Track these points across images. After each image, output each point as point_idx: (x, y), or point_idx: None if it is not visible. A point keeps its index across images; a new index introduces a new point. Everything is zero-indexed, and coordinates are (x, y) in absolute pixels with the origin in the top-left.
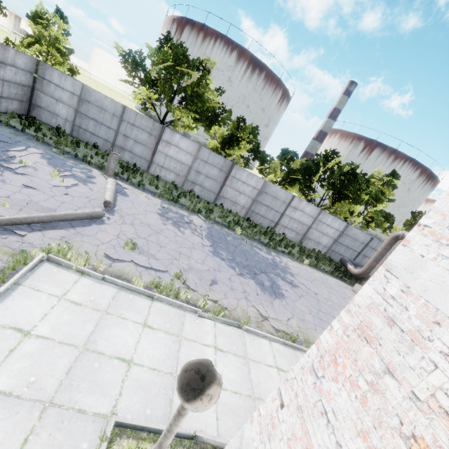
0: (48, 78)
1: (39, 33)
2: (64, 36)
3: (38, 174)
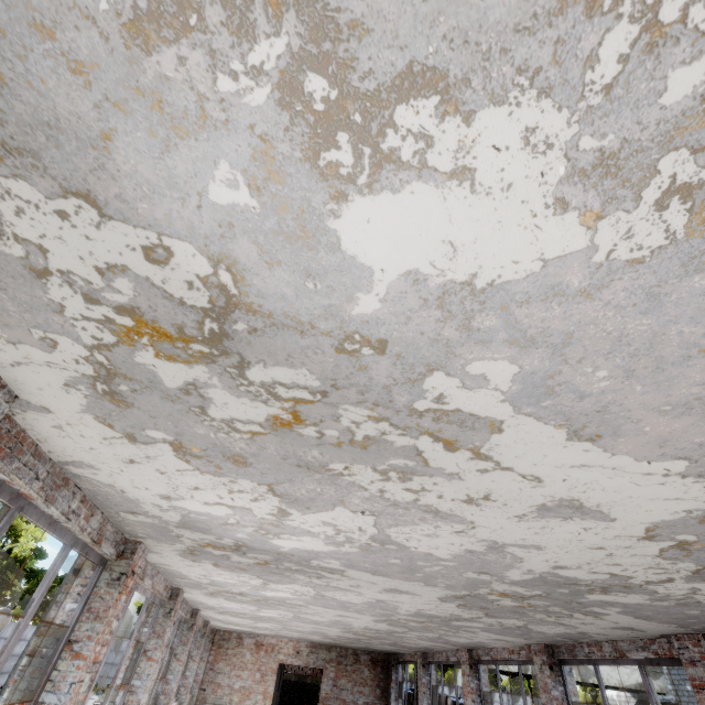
0: None
1: None
2: None
3: (97, 698)
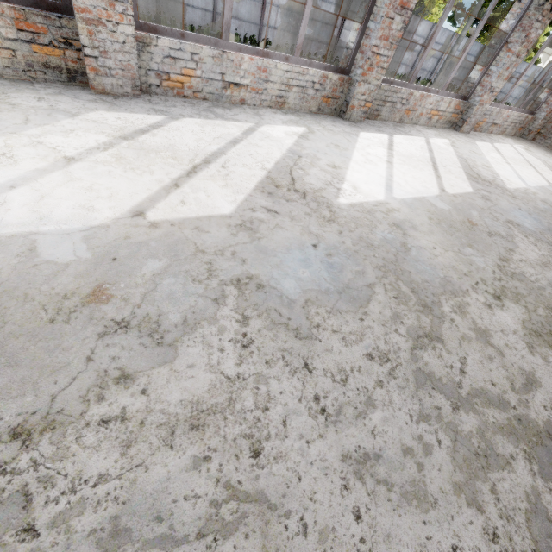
0: (517, 71)
1: None
2: (544, 37)
3: None
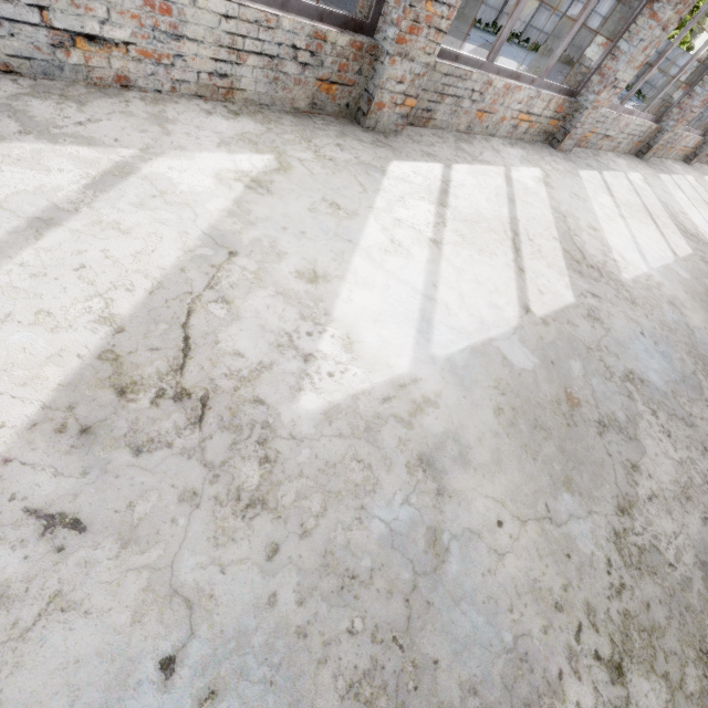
0: (668, 58)
1: (684, 19)
2: (705, 18)
3: None
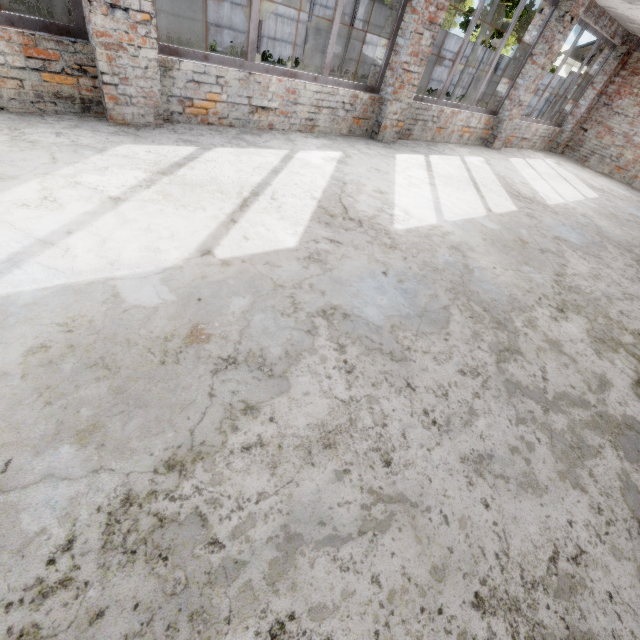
0: None
1: None
2: None
3: None
